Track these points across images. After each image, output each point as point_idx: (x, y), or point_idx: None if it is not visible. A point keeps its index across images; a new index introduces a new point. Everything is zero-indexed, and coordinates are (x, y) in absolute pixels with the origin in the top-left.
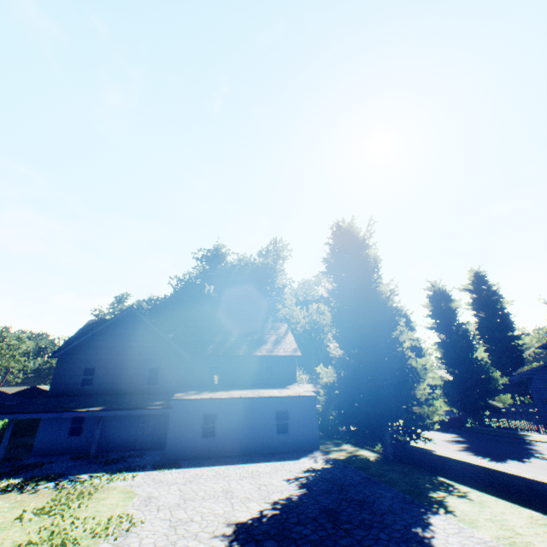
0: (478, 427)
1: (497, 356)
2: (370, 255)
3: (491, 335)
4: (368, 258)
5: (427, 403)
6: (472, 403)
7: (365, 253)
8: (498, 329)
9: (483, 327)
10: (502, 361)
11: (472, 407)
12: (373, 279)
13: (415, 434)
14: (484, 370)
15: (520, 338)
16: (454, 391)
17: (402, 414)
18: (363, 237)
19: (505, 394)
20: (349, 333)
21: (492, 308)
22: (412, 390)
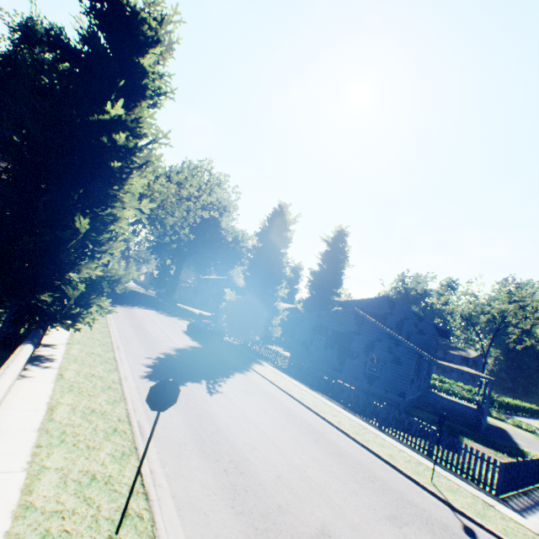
0: (237, 346)
1: (315, 303)
2: (137, 59)
3: (322, 286)
4: (139, 67)
5: (73, 285)
6: (243, 325)
7: (140, 58)
8: (329, 283)
9: (319, 277)
10: (316, 308)
11: (243, 328)
12: (113, 90)
13: (30, 318)
14: (271, 301)
15: (339, 296)
16: (236, 310)
17: (42, 290)
18: (160, 40)
19: (277, 327)
20: (3, 141)
21: (335, 264)
22: (80, 265)
